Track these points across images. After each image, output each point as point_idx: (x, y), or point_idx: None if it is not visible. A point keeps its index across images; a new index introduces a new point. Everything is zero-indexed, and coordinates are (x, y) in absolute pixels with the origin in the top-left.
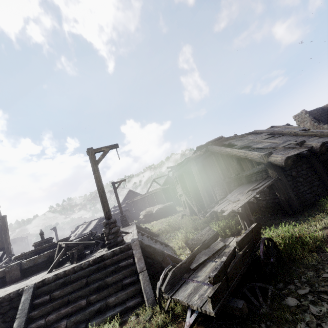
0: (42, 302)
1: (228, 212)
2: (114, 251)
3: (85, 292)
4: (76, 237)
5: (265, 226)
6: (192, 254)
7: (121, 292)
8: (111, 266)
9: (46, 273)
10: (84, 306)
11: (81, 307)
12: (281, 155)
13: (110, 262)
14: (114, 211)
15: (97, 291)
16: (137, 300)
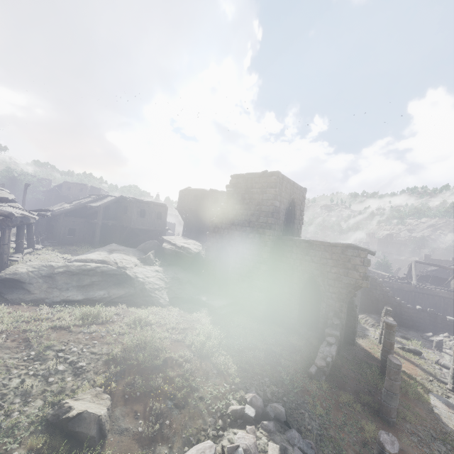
0: None
1: None
2: None
3: None
4: None
5: None
6: None
7: None
8: None
9: None
10: None
11: None
12: None
13: None
14: None
15: None
16: None
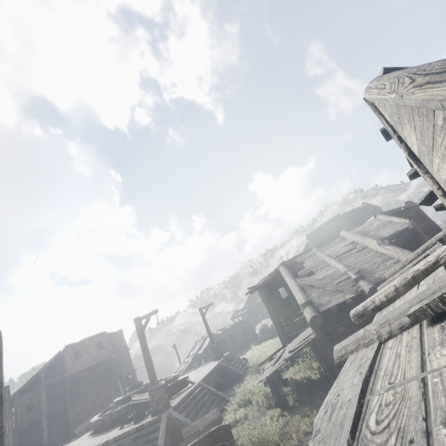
0: None
1: (257, 383)
2: (150, 421)
3: None
4: (192, 358)
5: (300, 402)
6: (181, 444)
7: None
8: (146, 436)
9: (119, 429)
10: None
11: None
12: (310, 311)
13: (146, 432)
14: (237, 318)
15: None
16: None
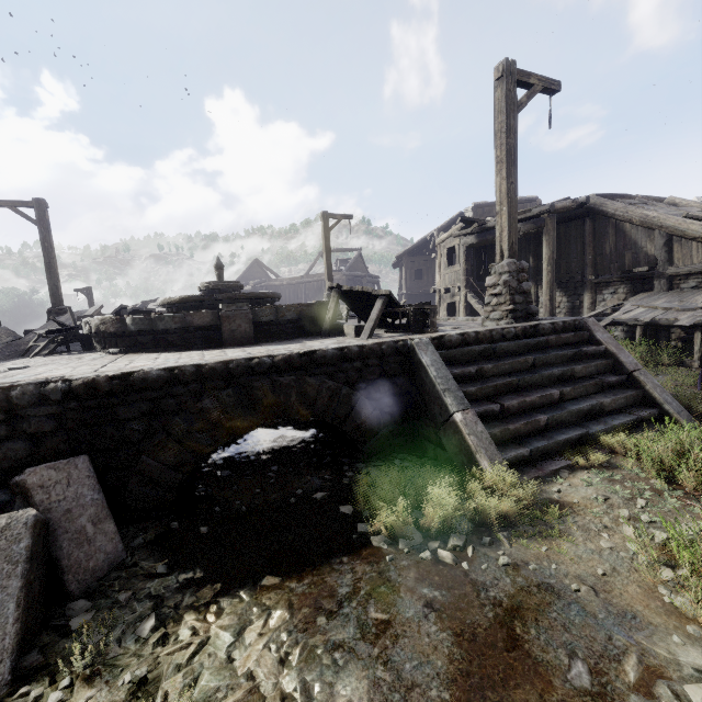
0: (463, 376)
1: (693, 323)
2: (554, 324)
3: (543, 380)
4: None
5: None
6: None
7: (613, 395)
8: (558, 350)
9: (366, 337)
10: (555, 401)
11: (551, 402)
12: None
13: (555, 342)
14: None
15: (553, 384)
16: (653, 411)
